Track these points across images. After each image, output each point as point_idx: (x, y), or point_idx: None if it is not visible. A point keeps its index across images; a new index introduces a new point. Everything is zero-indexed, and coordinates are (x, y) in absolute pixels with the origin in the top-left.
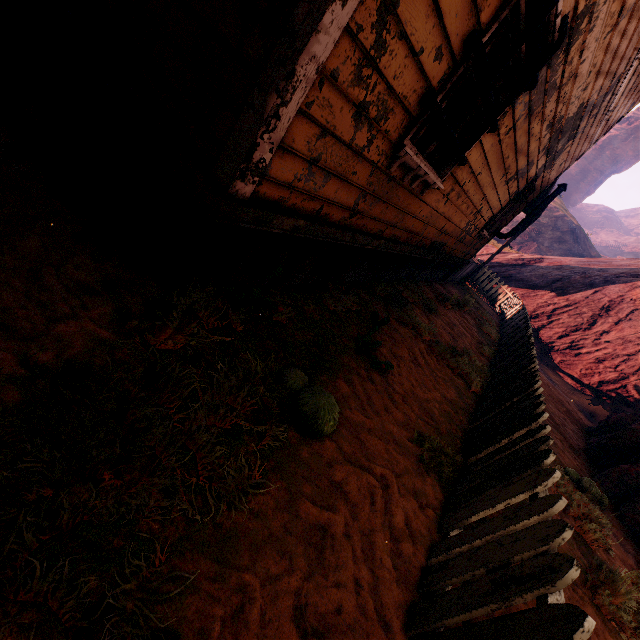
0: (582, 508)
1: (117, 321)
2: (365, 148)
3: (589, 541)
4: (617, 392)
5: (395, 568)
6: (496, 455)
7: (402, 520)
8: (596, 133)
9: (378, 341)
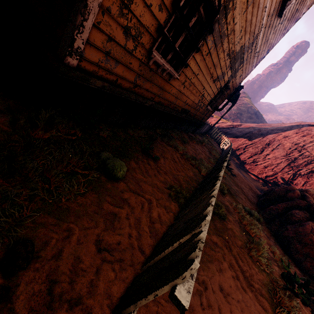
0: (250, 222)
1: (11, 122)
2: (133, 51)
3: (251, 233)
4: (273, 180)
5: (150, 232)
6: (202, 189)
7: (156, 215)
8: (254, 62)
9: (152, 147)
